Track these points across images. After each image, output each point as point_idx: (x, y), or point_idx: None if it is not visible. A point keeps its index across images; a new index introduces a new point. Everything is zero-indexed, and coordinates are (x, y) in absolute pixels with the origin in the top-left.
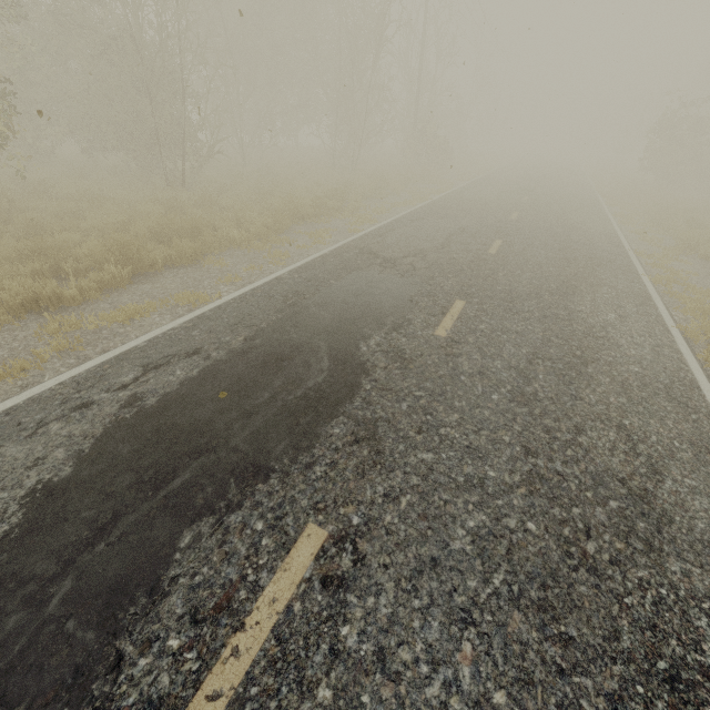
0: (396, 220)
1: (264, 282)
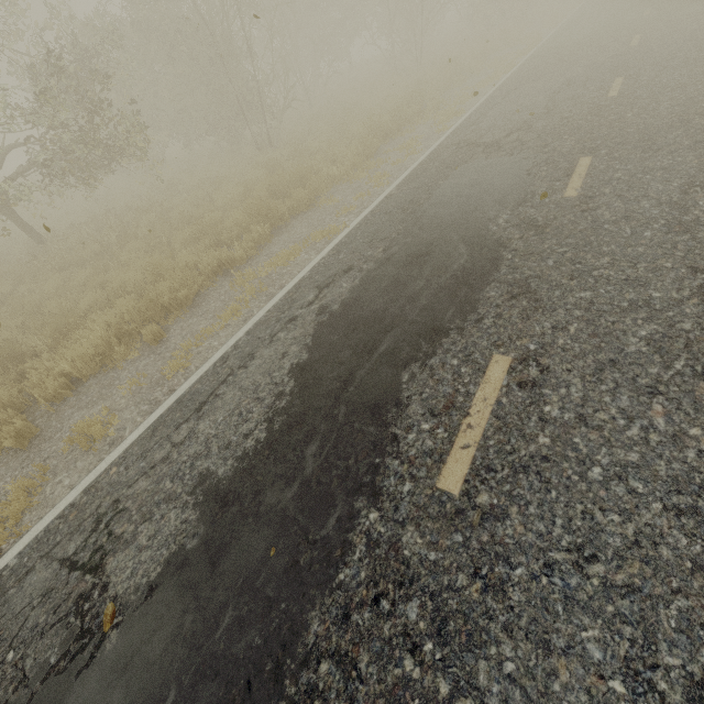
0: (485, 102)
1: (378, 203)
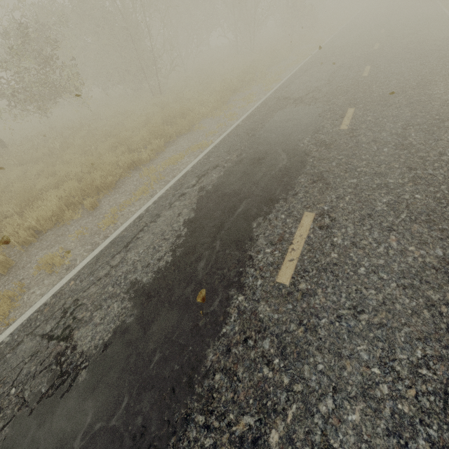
0: (292, 75)
1: (231, 129)
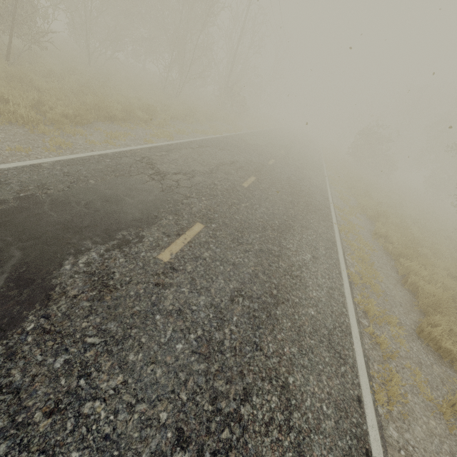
0: (188, 142)
1: (15, 166)
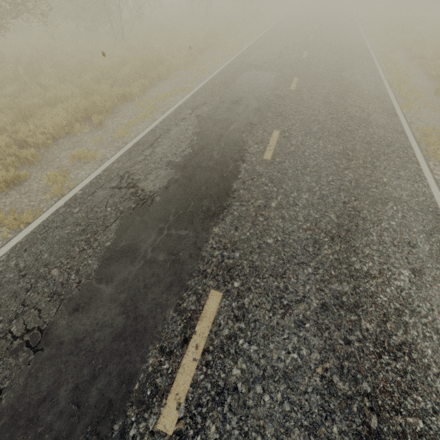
0: (249, 47)
1: (208, 80)
